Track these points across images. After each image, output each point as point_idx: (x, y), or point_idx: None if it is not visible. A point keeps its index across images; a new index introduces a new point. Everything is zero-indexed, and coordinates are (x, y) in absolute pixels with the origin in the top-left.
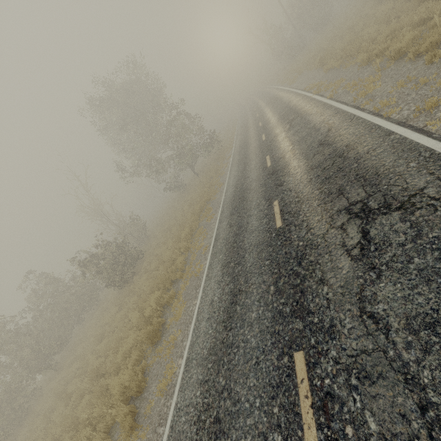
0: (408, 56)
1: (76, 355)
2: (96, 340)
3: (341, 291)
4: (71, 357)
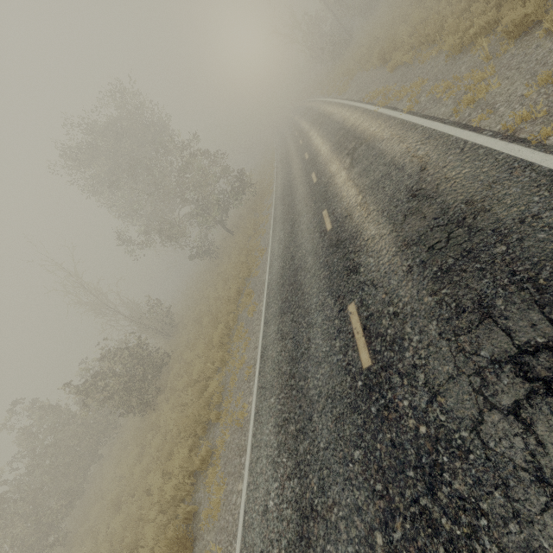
0: (543, 29)
1: (89, 526)
2: (111, 507)
3: None
4: (83, 526)
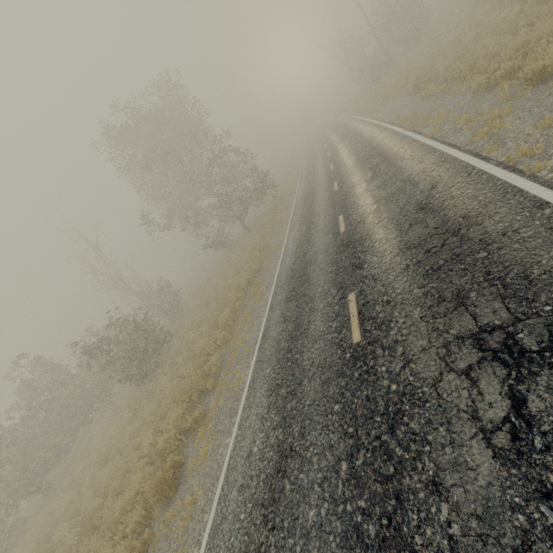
0: None
1: (73, 478)
2: (99, 461)
3: (478, 530)
4: (67, 479)
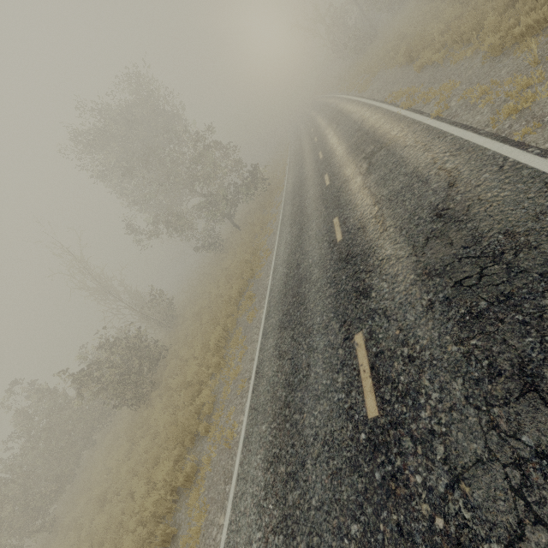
0: None
1: (75, 517)
2: (96, 503)
3: None
4: (70, 515)
